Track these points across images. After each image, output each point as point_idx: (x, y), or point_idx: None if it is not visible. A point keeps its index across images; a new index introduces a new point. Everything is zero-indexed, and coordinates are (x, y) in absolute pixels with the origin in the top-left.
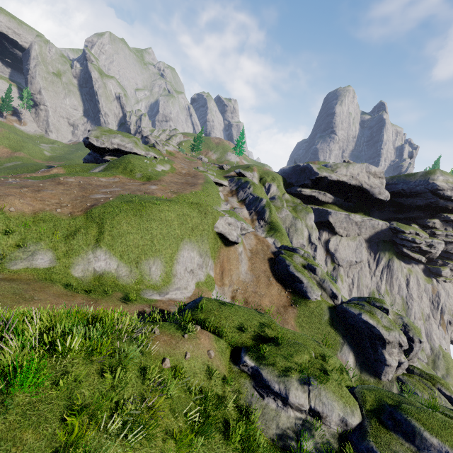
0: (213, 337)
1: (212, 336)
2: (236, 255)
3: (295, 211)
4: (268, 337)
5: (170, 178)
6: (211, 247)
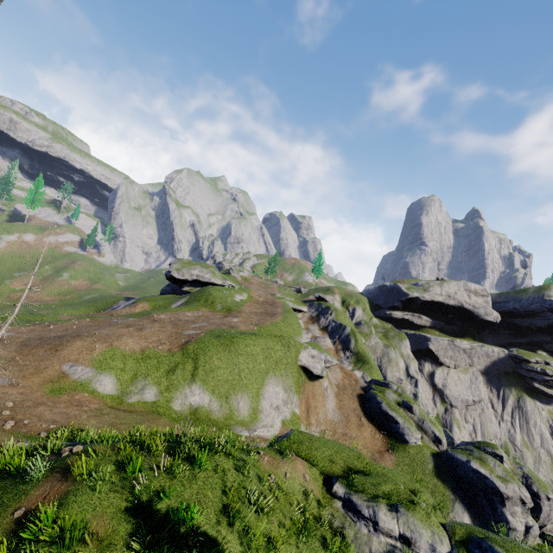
0: (306, 463)
1: (306, 463)
2: (321, 390)
3: (386, 338)
4: (357, 469)
5: (249, 308)
6: (296, 381)
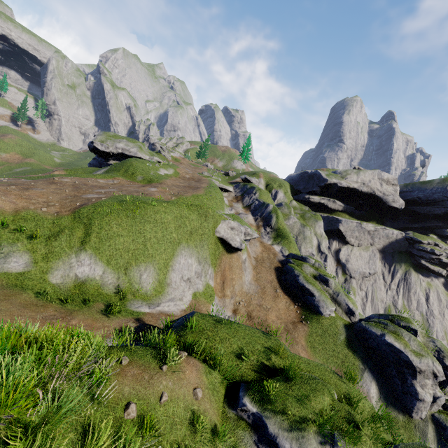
0: (203, 368)
1: (202, 367)
2: (239, 262)
3: (303, 219)
4: (275, 367)
5: (172, 182)
6: (212, 253)
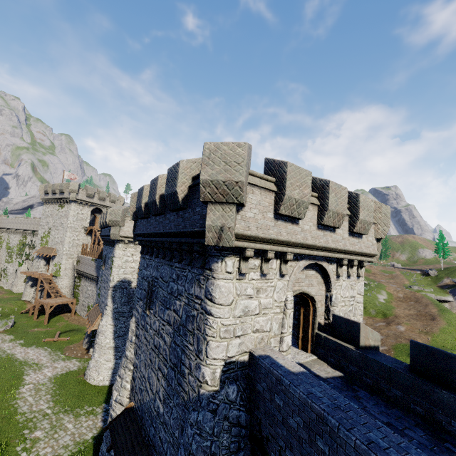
0: None
1: None
2: None
3: None
4: None
5: (401, 311)
6: None
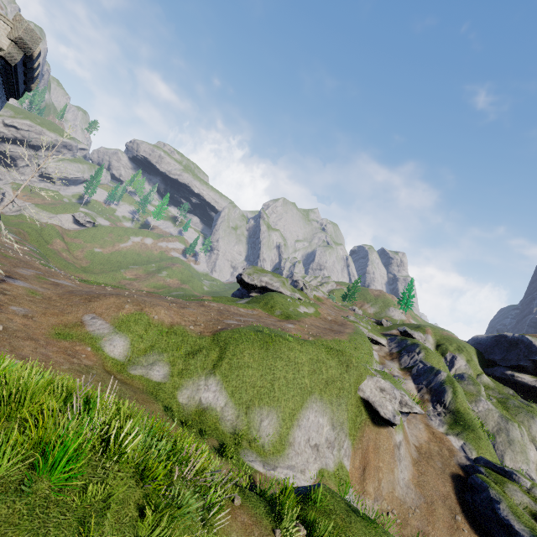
0: None
1: None
2: (389, 444)
3: (504, 408)
4: None
5: (311, 321)
6: (351, 418)
